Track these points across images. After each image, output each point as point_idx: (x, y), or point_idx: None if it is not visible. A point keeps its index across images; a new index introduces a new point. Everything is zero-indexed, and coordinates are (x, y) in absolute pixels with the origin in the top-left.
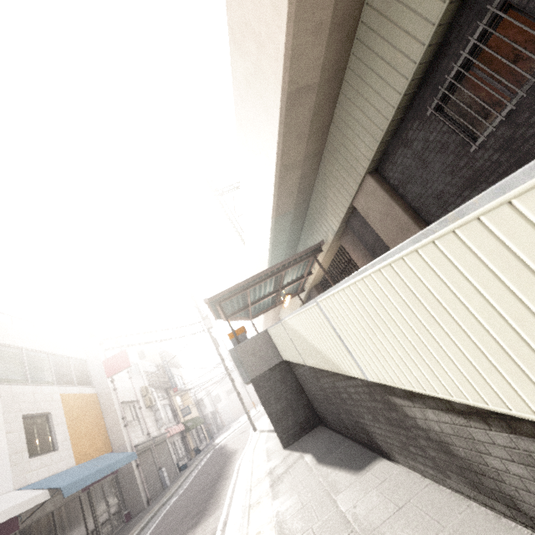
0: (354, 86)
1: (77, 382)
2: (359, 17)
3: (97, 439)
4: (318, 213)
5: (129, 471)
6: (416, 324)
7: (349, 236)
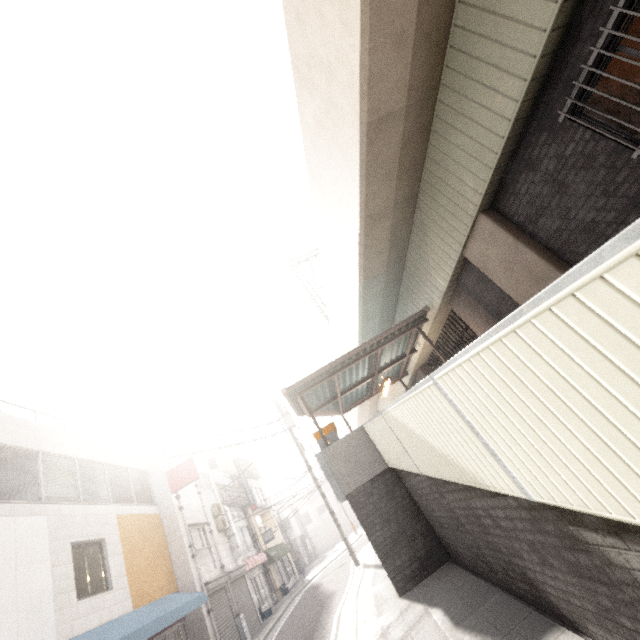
0: (451, 105)
1: (136, 499)
2: (450, 21)
3: (159, 574)
4: (418, 272)
5: (199, 618)
6: (638, 399)
7: (461, 298)
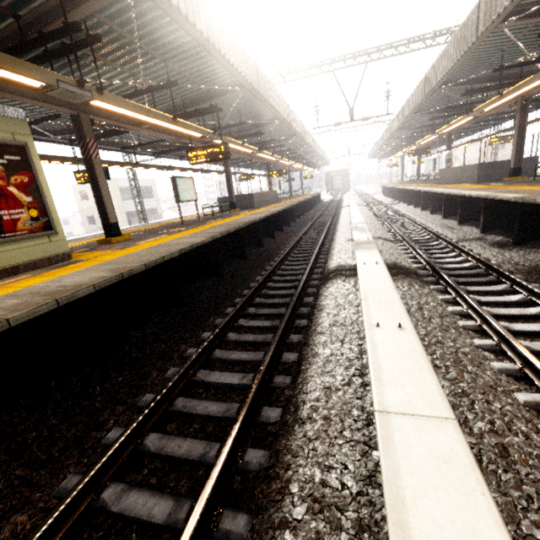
0: None
1: None
2: None
3: None
4: None
5: None
6: None
7: None
